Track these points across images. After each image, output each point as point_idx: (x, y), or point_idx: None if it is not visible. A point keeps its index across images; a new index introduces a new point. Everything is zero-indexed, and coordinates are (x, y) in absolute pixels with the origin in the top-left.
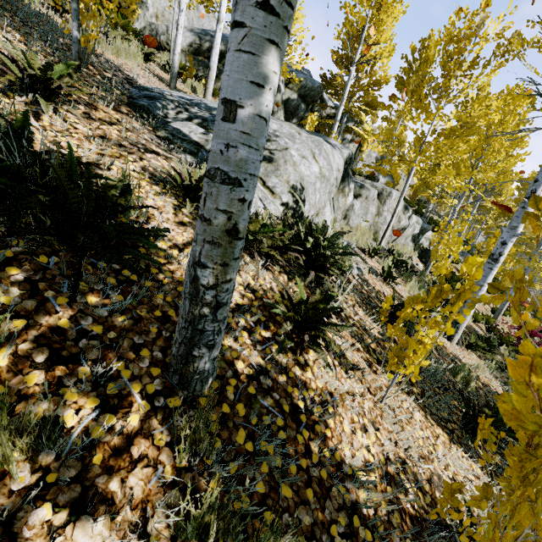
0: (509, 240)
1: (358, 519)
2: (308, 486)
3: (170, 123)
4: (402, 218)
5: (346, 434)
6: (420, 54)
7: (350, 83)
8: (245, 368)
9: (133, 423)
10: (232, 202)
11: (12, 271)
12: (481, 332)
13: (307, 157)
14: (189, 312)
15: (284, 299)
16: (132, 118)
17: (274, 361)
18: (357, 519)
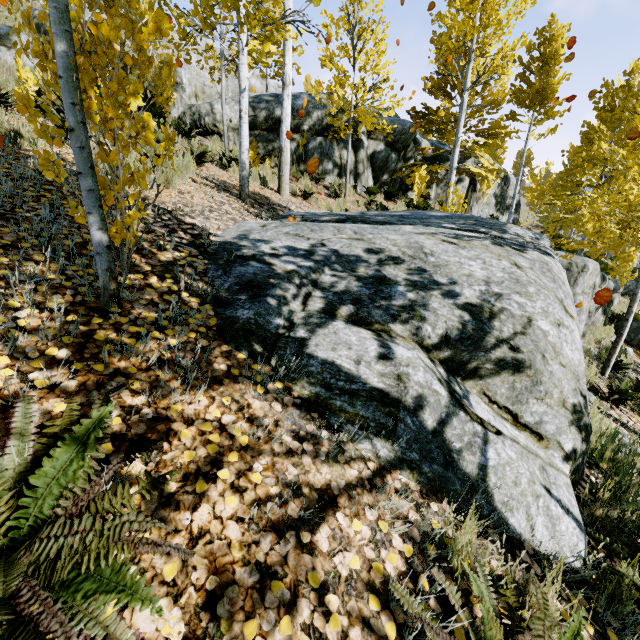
0: None
1: None
2: None
3: (307, 344)
4: None
5: None
6: (540, 50)
7: (463, 115)
8: None
9: None
10: None
11: None
12: None
13: (561, 318)
14: None
15: None
16: (239, 378)
17: None
18: None
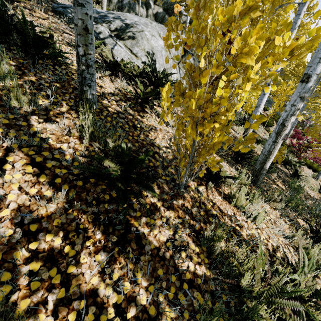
0: None
1: (157, 155)
2: (136, 143)
3: None
4: None
5: (159, 138)
6: None
7: None
8: (112, 110)
9: (63, 109)
10: (83, 15)
11: (10, 61)
12: None
13: (155, 35)
14: (78, 70)
15: (137, 96)
16: (55, 17)
17: (127, 112)
18: (157, 155)
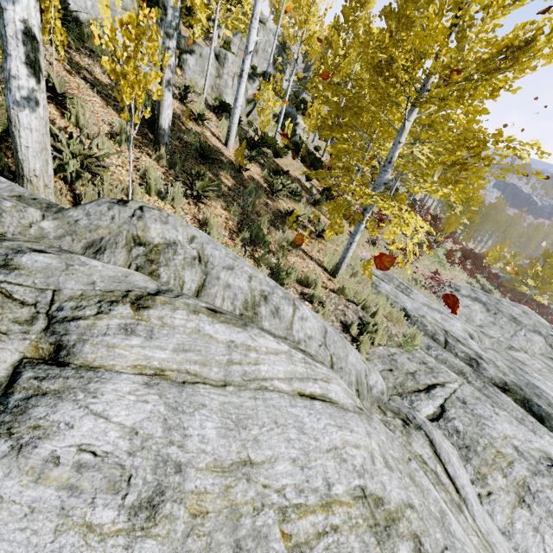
0: (245, 57)
1: None
2: None
3: None
4: (248, 87)
5: None
6: None
7: None
8: None
9: None
10: None
11: None
12: (314, 190)
13: None
14: None
15: None
16: None
17: None
18: None
